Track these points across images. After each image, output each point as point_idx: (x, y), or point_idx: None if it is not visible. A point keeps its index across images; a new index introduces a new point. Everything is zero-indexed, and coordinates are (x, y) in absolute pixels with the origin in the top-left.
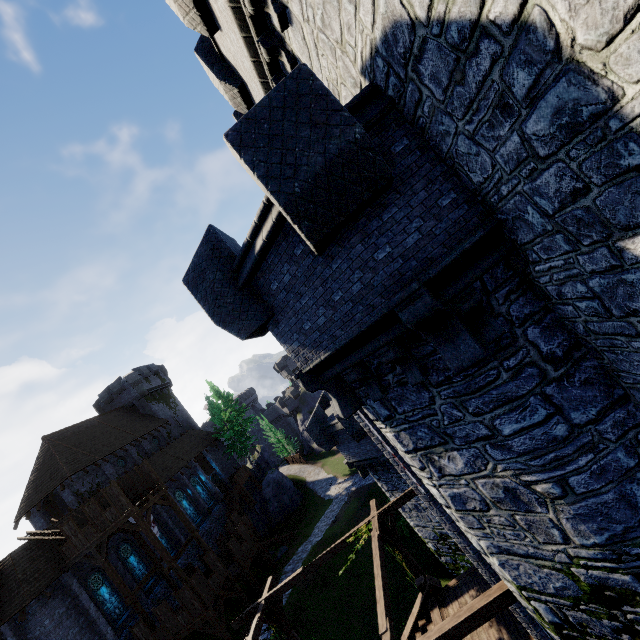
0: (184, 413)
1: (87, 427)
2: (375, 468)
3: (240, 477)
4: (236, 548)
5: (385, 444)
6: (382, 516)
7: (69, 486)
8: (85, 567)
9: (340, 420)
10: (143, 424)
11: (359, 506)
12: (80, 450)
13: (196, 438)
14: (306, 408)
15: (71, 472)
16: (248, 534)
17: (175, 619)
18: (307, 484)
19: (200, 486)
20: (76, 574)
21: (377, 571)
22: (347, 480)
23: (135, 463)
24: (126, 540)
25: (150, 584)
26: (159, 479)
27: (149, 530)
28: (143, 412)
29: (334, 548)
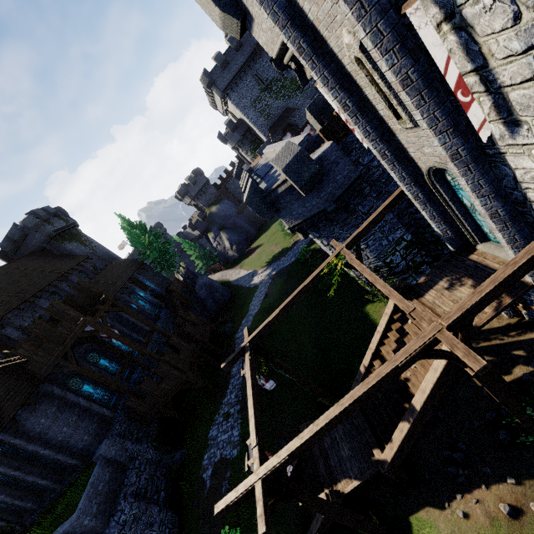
0: (102, 248)
1: (1, 274)
2: (317, 226)
3: (175, 287)
4: (193, 331)
5: (447, 70)
6: (349, 247)
7: (9, 324)
8: (60, 377)
9: (287, 174)
10: (63, 263)
11: (284, 281)
12: (4, 294)
13: (122, 265)
14: (215, 226)
15: (4, 312)
16: (199, 320)
17: (160, 387)
18: (231, 283)
19: (142, 301)
20: (53, 383)
21: (373, 278)
22: (266, 269)
23: (70, 294)
24: (90, 350)
25: (127, 374)
26: (102, 292)
27: (110, 332)
28: (58, 253)
29: (306, 286)
